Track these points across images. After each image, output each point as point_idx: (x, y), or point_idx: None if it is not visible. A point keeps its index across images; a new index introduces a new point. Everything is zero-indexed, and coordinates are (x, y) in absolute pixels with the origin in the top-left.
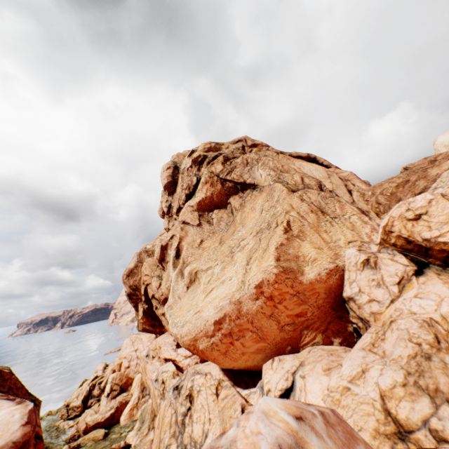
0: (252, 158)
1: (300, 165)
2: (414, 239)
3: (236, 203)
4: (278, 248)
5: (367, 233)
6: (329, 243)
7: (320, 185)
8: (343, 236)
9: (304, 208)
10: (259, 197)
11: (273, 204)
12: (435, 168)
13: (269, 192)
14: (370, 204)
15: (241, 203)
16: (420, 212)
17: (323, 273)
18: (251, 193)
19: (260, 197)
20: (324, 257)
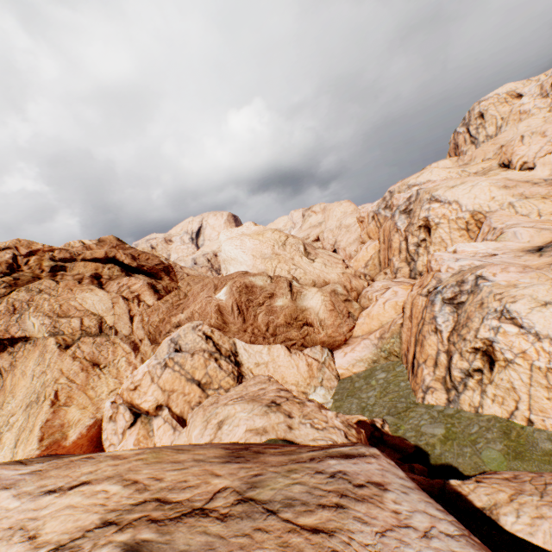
0: (23, 300)
1: (83, 299)
2: (134, 402)
3: (6, 363)
4: (44, 426)
5: (129, 375)
6: (94, 398)
7: (101, 323)
8: (107, 387)
9: (75, 369)
10: (32, 356)
11: (45, 369)
12: (175, 317)
13: (43, 351)
14: (146, 331)
15: (12, 362)
16: (138, 384)
17: (84, 431)
18: (24, 346)
19: (33, 356)
20: (88, 414)
